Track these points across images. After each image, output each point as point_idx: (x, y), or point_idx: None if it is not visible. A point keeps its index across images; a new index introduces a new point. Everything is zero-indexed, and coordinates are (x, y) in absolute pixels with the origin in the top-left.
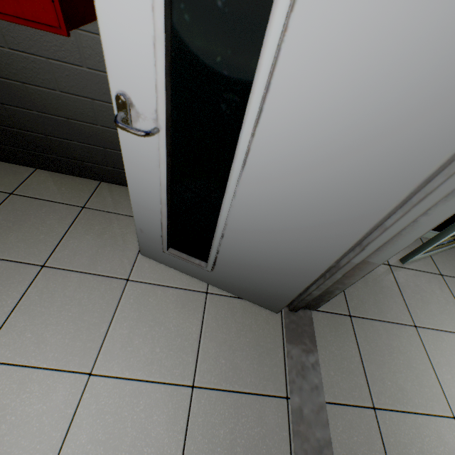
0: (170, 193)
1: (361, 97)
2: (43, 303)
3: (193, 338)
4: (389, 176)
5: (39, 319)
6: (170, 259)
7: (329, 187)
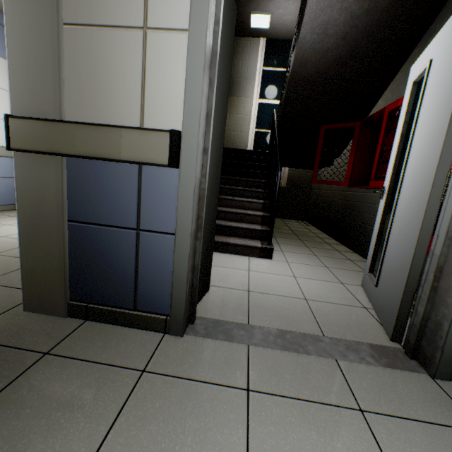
0: (383, 228)
1: (421, 153)
2: (312, 268)
3: (330, 300)
4: (428, 174)
5: (306, 268)
6: (367, 283)
7: (415, 191)
